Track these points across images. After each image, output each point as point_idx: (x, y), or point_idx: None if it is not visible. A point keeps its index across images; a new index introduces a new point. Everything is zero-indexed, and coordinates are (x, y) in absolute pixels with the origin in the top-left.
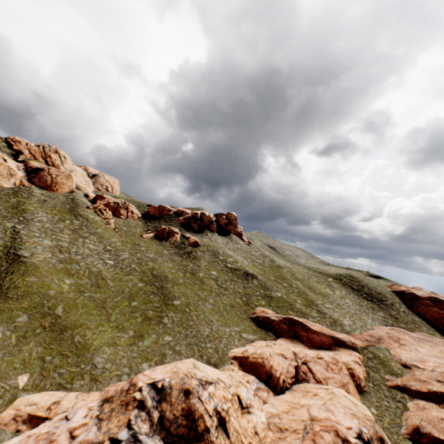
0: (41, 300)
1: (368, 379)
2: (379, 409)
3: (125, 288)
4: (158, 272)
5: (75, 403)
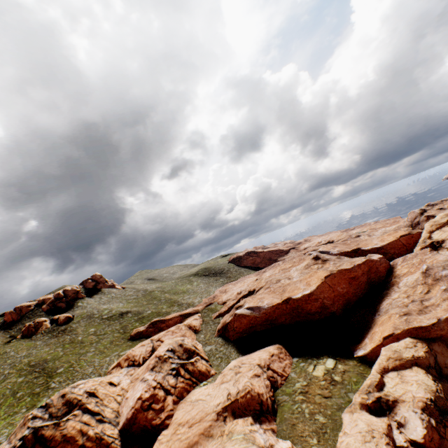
0: None
1: (203, 324)
2: (205, 334)
3: (6, 391)
4: (36, 361)
5: None
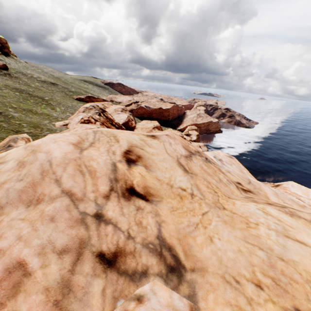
0: (2, 103)
1: None
2: None
3: (15, 96)
4: (14, 87)
5: (69, 121)
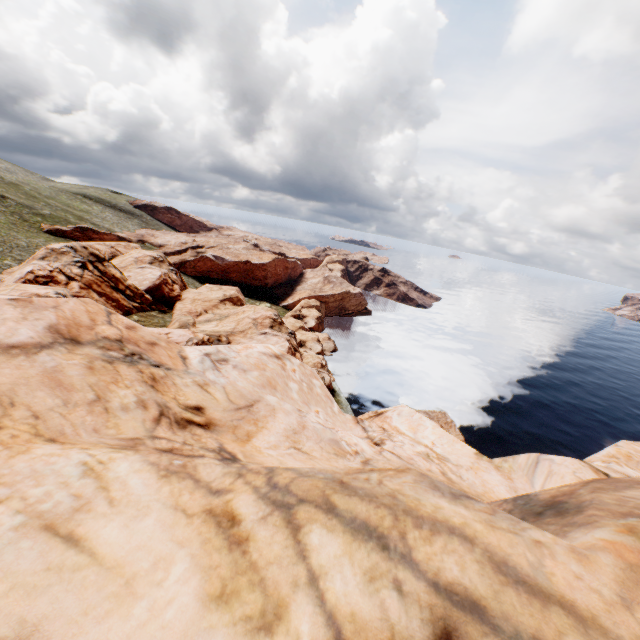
0: None
1: None
2: None
3: None
4: None
5: (1, 277)
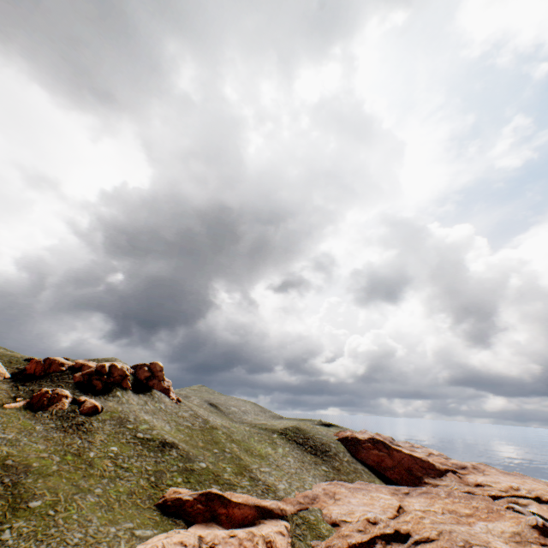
0: None
1: None
2: None
3: None
4: (15, 461)
5: None
